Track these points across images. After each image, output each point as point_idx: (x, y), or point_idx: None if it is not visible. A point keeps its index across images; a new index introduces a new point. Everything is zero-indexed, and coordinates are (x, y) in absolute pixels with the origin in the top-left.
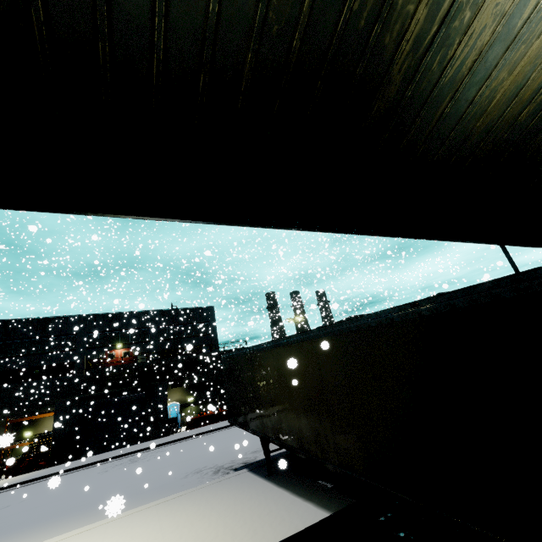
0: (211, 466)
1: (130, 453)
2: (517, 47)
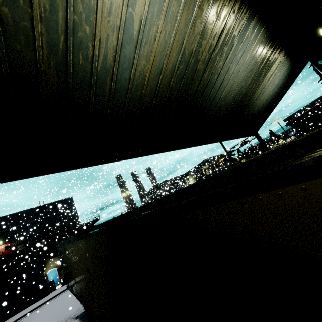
0: (63, 318)
1: (14, 321)
2: (142, 46)
